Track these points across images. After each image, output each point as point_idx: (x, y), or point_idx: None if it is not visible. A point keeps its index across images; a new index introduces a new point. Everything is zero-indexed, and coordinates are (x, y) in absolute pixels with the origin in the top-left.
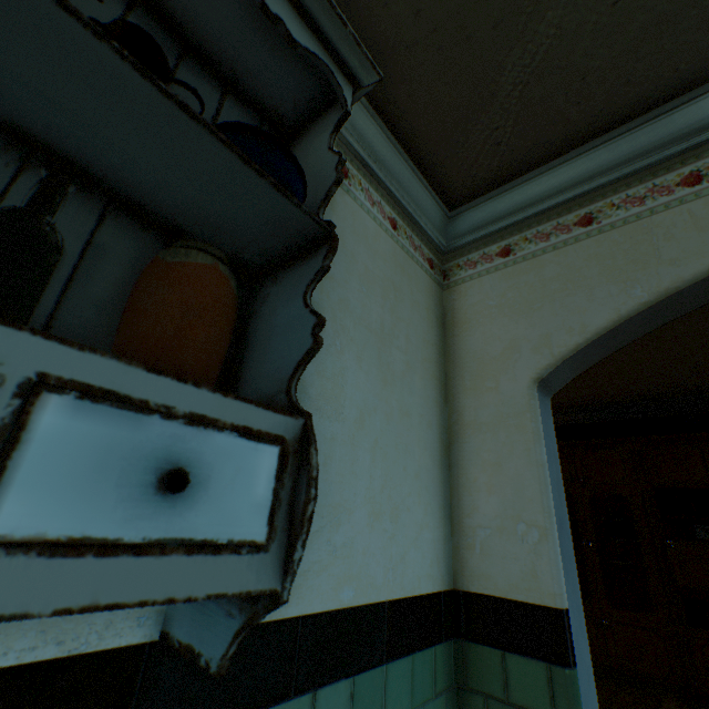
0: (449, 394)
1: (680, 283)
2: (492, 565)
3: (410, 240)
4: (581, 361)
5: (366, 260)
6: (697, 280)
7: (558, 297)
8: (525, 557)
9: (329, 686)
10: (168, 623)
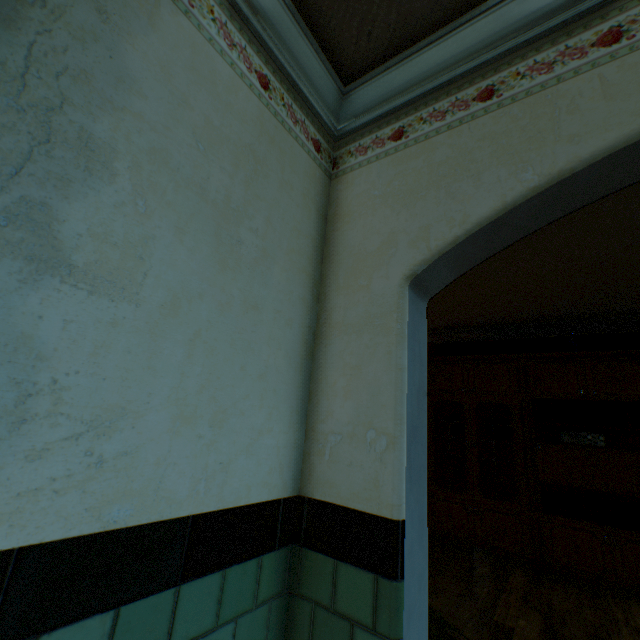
0: (321, 293)
1: (576, 163)
2: (338, 473)
3: (289, 110)
4: (460, 260)
5: (209, 112)
6: (595, 161)
7: (445, 184)
8: (370, 466)
9: (68, 627)
10: None
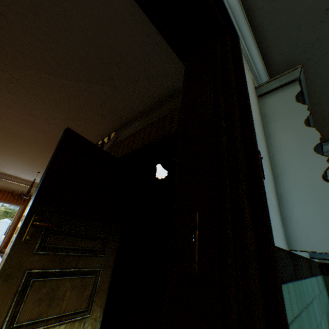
0: None
1: None
2: None
3: None
4: None
5: None
6: None
7: None
8: None
9: (318, 276)
10: (311, 255)
